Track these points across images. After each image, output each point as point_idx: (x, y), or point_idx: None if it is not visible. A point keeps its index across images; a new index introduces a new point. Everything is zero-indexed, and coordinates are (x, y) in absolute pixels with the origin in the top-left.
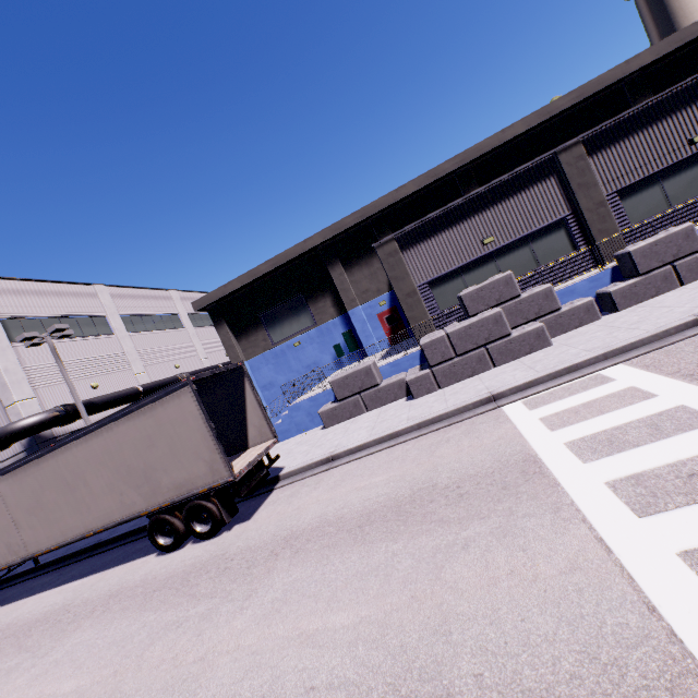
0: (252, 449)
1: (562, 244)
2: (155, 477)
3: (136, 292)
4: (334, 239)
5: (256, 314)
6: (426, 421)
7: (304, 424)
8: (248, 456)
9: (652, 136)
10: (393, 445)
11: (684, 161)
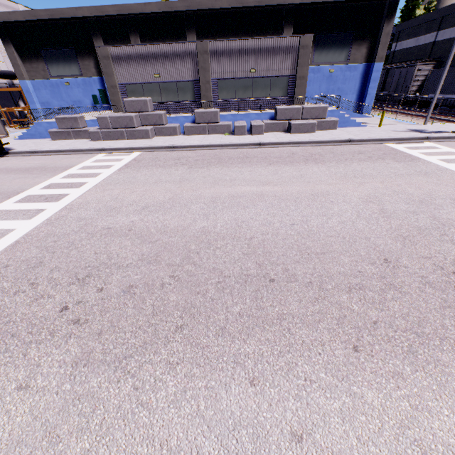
0: None
1: (190, 94)
2: None
3: None
4: (100, 17)
5: (38, 48)
6: (76, 150)
7: (44, 135)
8: None
9: (238, 59)
10: (59, 154)
11: (246, 79)
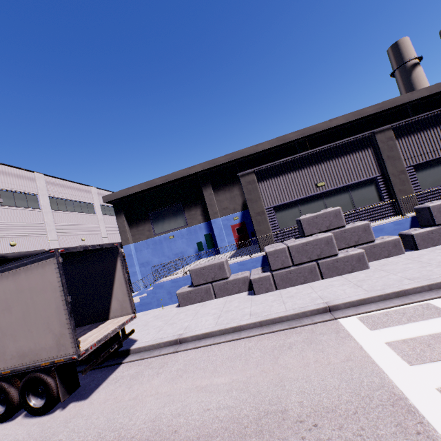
0: (111, 321)
1: (372, 195)
2: (2, 341)
3: (66, 183)
4: (209, 170)
5: (147, 212)
6: (268, 320)
7: (164, 300)
8: (103, 329)
9: (439, 133)
10: (236, 339)
11: None
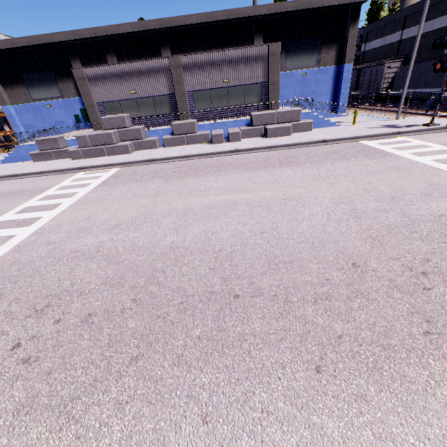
0: None
1: (167, 107)
2: None
3: None
4: (76, 41)
5: (18, 74)
6: (56, 170)
7: (26, 157)
8: None
9: (211, 70)
10: (39, 176)
11: (221, 89)
